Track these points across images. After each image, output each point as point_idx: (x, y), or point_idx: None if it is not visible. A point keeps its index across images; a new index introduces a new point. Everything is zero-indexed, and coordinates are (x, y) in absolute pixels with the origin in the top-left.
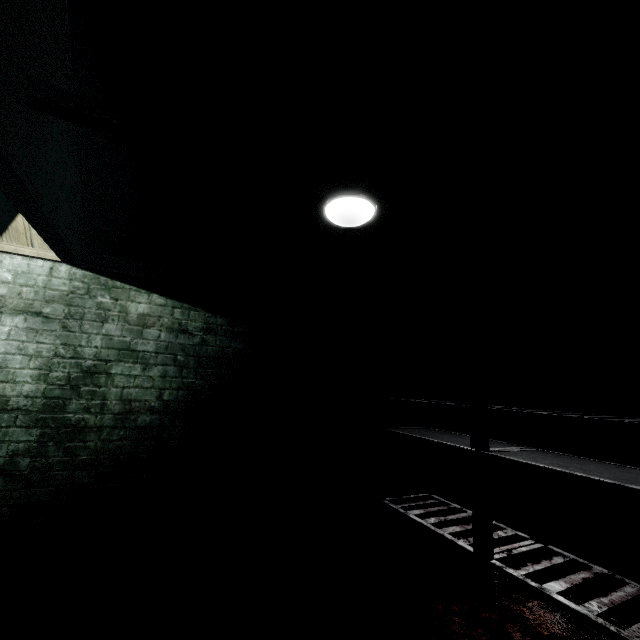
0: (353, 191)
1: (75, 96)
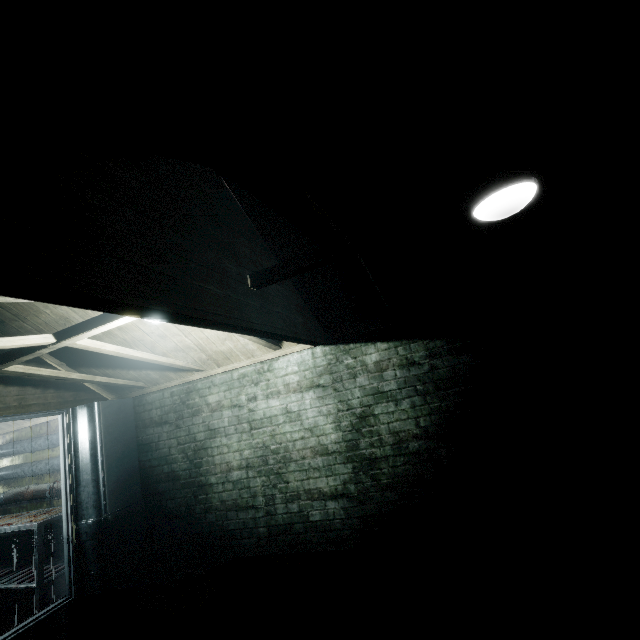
0: (494, 184)
1: (268, 270)
